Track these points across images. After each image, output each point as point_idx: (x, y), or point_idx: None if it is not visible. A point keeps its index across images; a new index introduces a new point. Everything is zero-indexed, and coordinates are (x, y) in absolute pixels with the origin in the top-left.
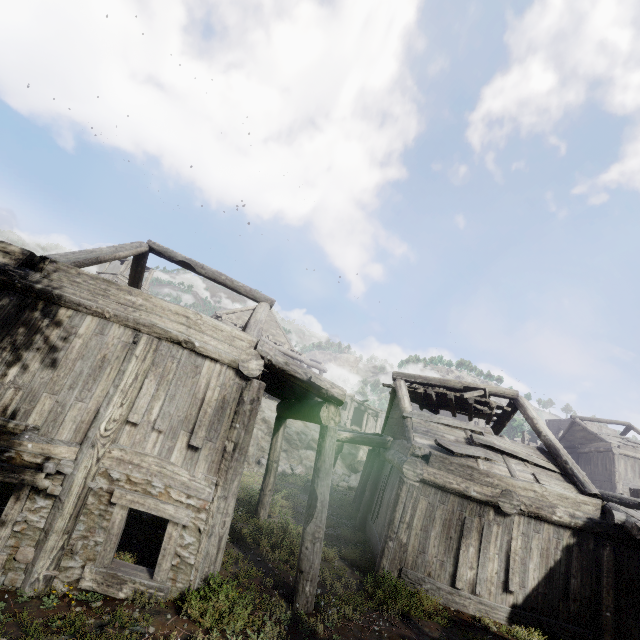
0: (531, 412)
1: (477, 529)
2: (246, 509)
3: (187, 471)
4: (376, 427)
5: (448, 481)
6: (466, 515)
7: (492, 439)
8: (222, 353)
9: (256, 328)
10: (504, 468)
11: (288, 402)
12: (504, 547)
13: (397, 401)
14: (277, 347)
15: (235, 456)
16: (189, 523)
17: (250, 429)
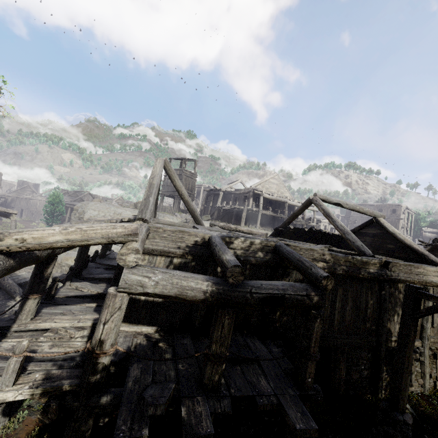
0: None
1: None
2: None
3: None
4: None
5: None
6: None
7: None
8: None
9: (436, 258)
10: None
11: None
12: None
13: None
14: (291, 203)
15: None
16: None
17: None
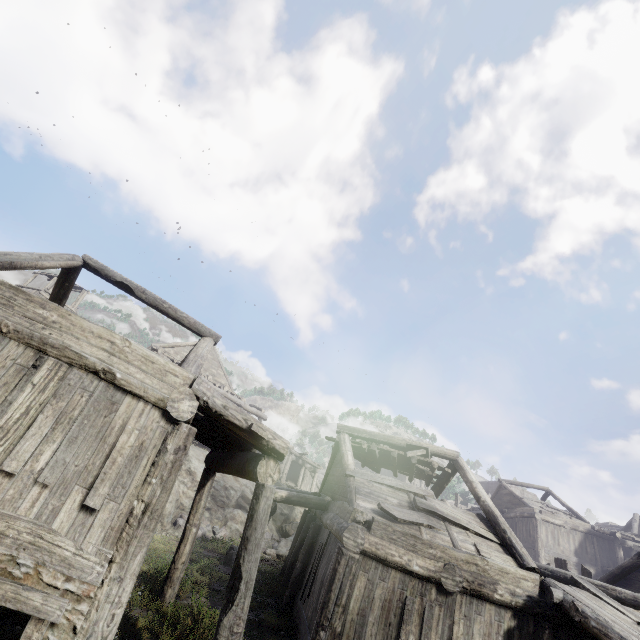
0: (470, 475)
1: (418, 612)
2: (149, 588)
3: (73, 542)
4: (312, 484)
5: (390, 553)
6: (407, 594)
7: (435, 503)
8: (149, 389)
9: (195, 364)
10: (447, 537)
11: (220, 452)
12: (446, 634)
13: (340, 457)
14: (216, 388)
15: (144, 521)
16: (61, 619)
17: (169, 486)
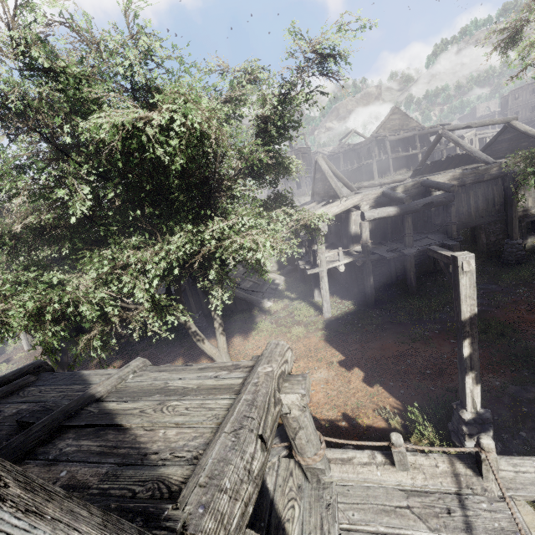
0: None
1: None
2: None
3: None
4: None
5: None
6: None
7: None
8: None
9: None
10: None
11: None
12: None
13: None
14: (422, 132)
15: None
16: None
17: None
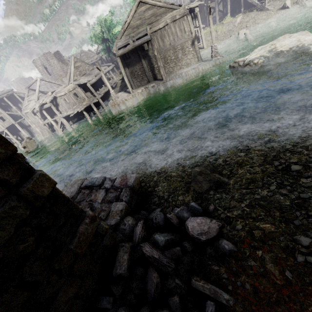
0: None
1: None
2: None
3: None
4: None
5: None
6: None
7: None
8: None
9: None
10: None
11: None
12: None
13: None
14: None
15: None
16: None
17: None
